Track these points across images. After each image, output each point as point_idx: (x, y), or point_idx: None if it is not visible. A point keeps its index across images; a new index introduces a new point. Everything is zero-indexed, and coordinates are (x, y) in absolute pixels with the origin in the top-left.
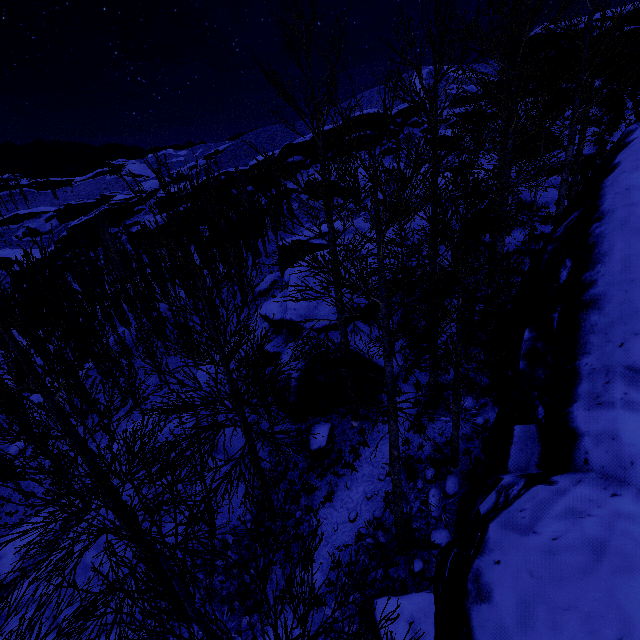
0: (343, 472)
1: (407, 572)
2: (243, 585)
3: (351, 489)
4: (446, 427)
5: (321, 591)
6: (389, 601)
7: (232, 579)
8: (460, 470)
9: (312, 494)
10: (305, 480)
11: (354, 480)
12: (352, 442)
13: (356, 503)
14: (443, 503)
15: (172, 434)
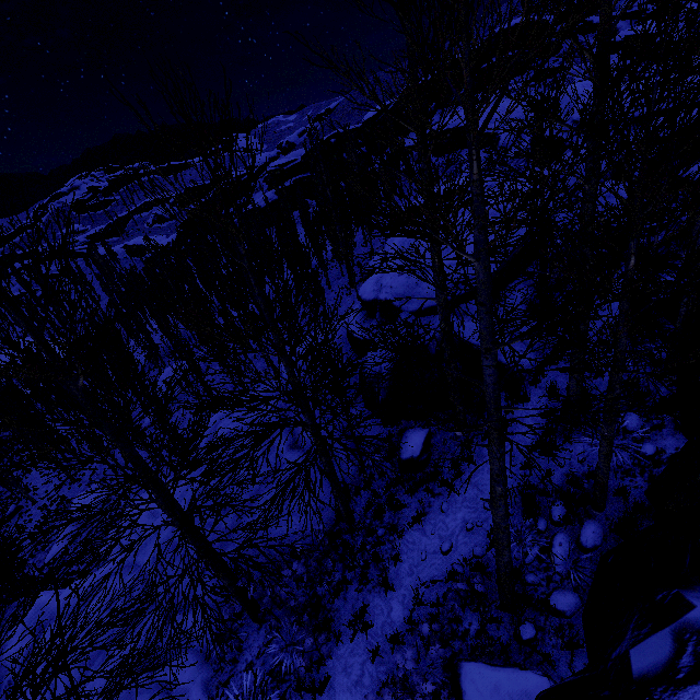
0: (439, 491)
1: (512, 635)
2: (315, 597)
3: (447, 513)
4: (590, 452)
5: (400, 627)
6: (480, 670)
7: (304, 588)
8: (607, 516)
9: (399, 511)
10: (391, 494)
11: (452, 503)
12: (454, 455)
13: (451, 532)
14: (574, 557)
15: (231, 429)
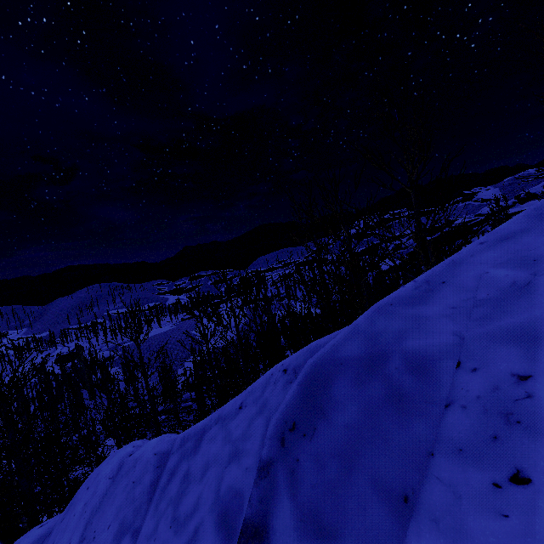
0: None
1: None
2: None
3: None
4: None
5: None
6: None
7: None
8: None
9: None
10: None
11: None
12: None
13: None
14: None
15: None
